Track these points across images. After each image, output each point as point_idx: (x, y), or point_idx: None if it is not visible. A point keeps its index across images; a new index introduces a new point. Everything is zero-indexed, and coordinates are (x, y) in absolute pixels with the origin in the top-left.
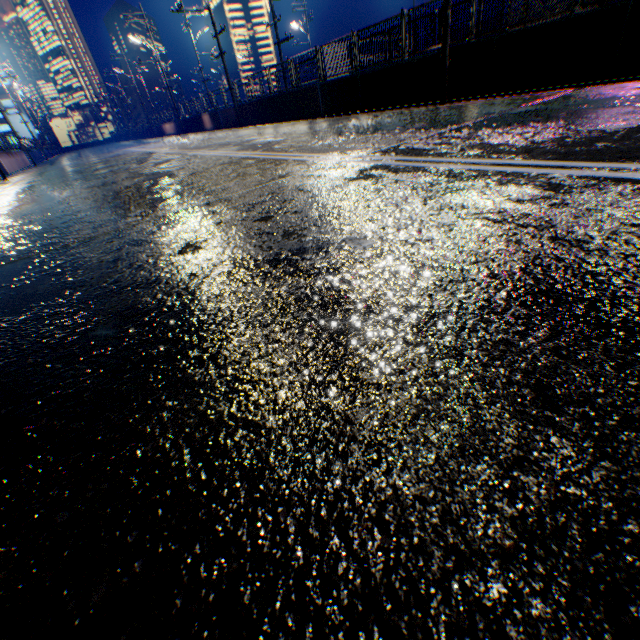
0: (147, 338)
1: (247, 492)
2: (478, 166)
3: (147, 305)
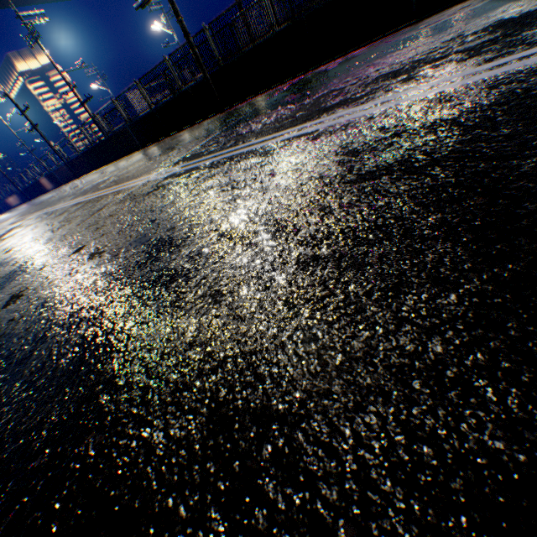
0: None
1: (17, 461)
2: (230, 153)
3: None
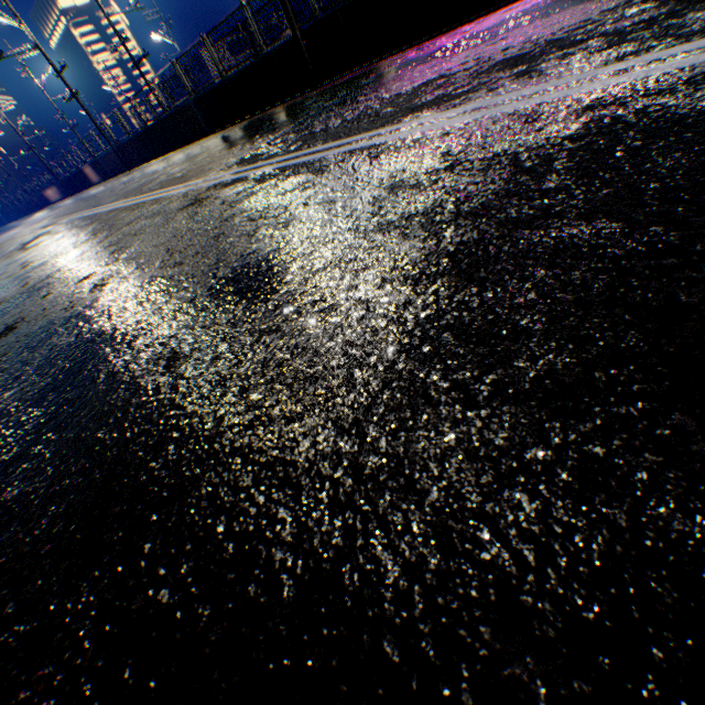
0: None
1: None
2: (287, 162)
3: None
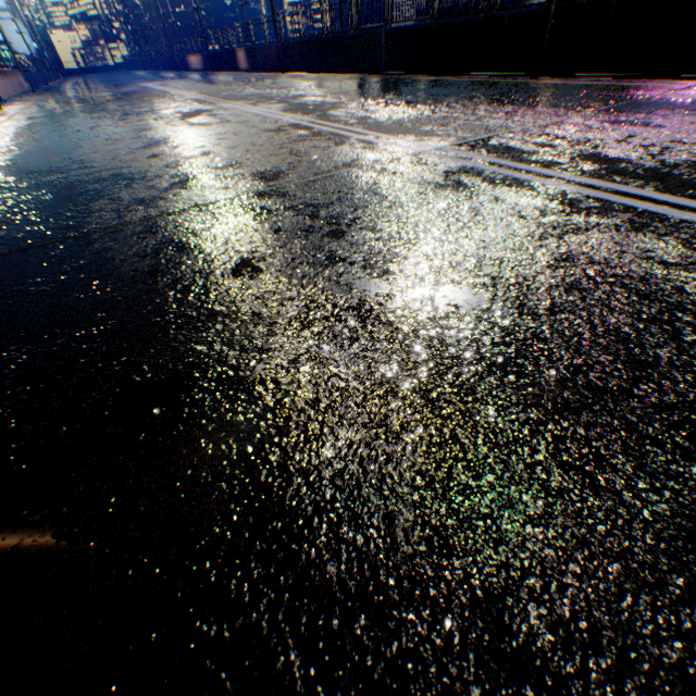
0: (211, 418)
1: None
2: (598, 192)
3: (203, 358)
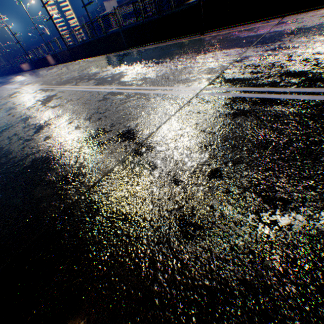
0: None
1: None
2: (322, 96)
3: None
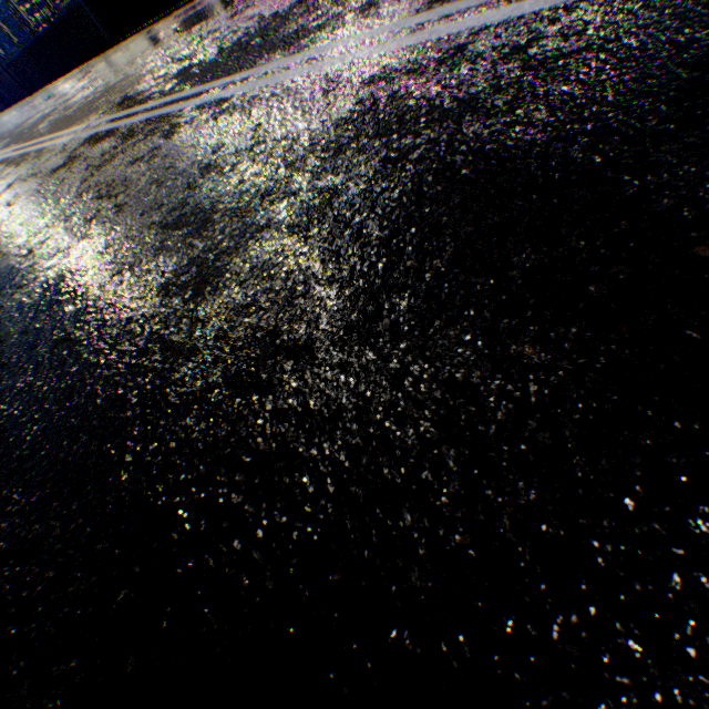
0: None
1: None
2: (155, 112)
3: None
